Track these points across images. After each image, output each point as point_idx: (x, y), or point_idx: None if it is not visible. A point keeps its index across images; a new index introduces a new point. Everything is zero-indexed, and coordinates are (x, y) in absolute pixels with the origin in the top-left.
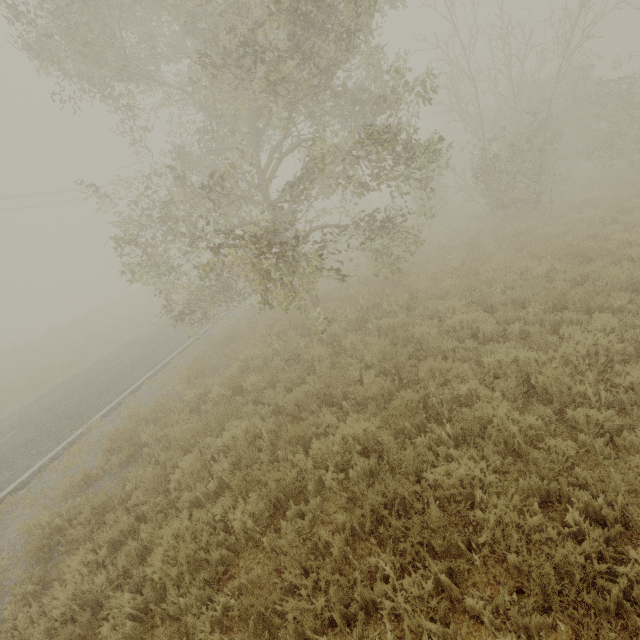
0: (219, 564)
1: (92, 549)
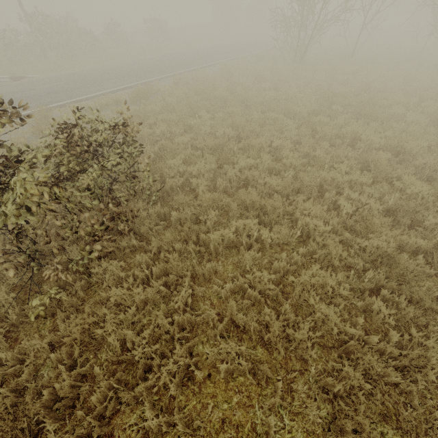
0: None
1: None
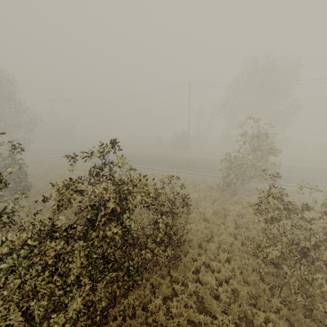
0: None
1: None
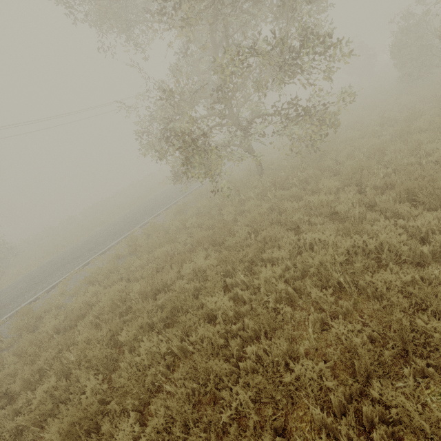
0: (128, 308)
1: (104, 286)
